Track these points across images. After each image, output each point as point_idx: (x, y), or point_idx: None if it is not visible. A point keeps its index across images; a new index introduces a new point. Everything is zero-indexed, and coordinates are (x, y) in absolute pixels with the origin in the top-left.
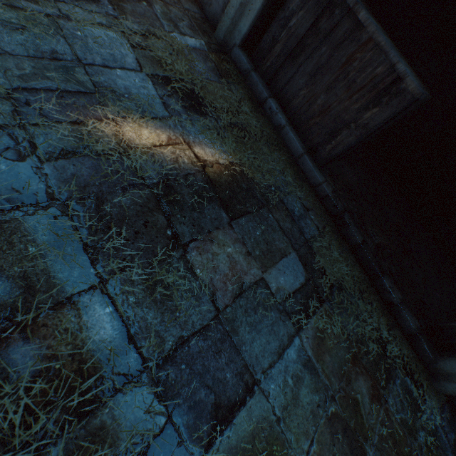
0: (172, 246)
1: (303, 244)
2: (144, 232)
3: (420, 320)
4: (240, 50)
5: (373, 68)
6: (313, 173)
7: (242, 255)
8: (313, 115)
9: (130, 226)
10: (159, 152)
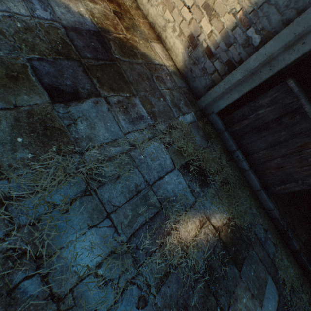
0: None
1: (271, 265)
2: None
3: None
4: (216, 116)
5: None
6: (267, 202)
7: (250, 300)
8: (270, 167)
9: None
10: (199, 238)
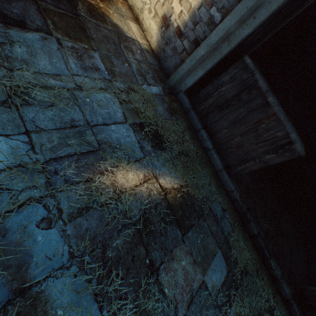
0: (150, 273)
1: (224, 241)
2: (132, 266)
3: (291, 287)
4: (184, 95)
5: (275, 131)
6: (228, 183)
7: (191, 264)
8: (231, 147)
9: (123, 265)
10: (139, 190)
